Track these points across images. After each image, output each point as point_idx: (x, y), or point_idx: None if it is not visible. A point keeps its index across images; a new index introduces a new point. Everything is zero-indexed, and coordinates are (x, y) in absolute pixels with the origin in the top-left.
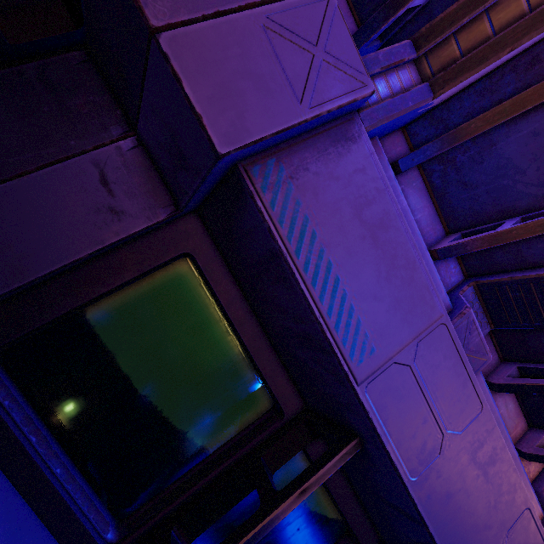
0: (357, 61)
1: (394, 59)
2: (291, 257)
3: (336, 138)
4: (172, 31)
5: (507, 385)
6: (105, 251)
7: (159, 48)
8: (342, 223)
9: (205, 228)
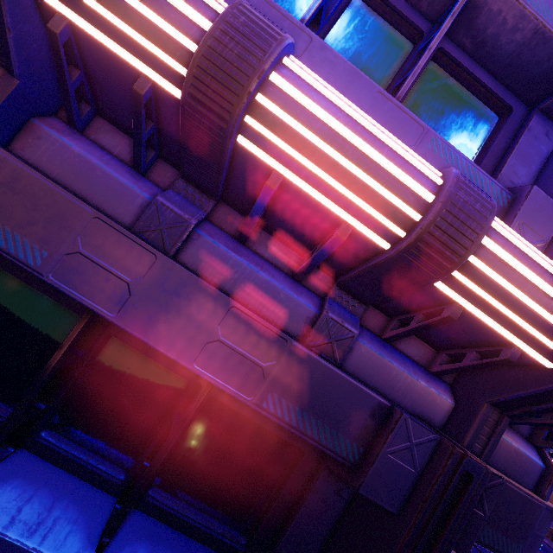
0: None
1: None
2: None
3: None
4: None
5: (240, 235)
6: None
7: None
8: None
9: None
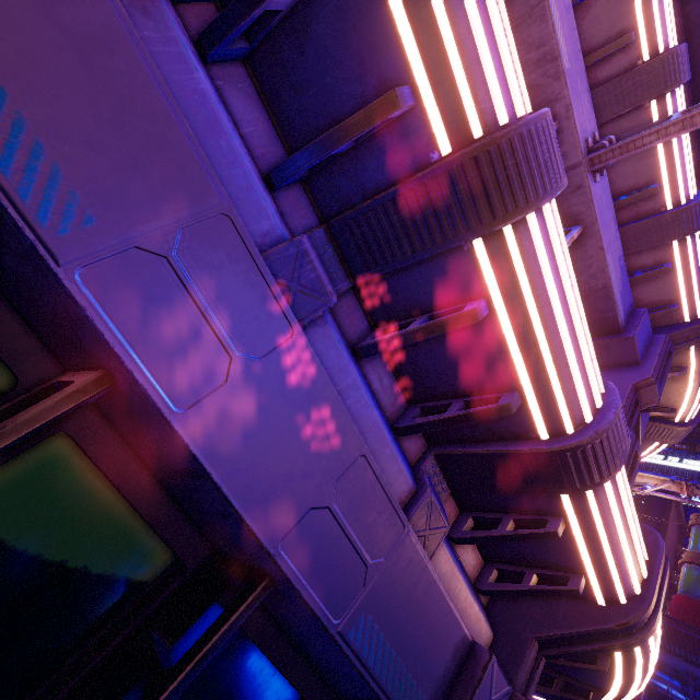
0: None
1: None
2: None
3: None
4: None
5: (369, 346)
6: None
7: None
8: (9, 9)
9: None
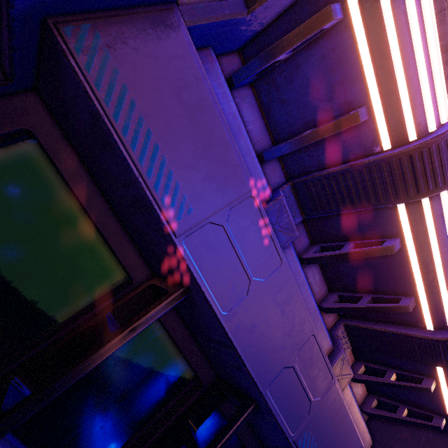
0: None
1: None
2: (109, 120)
3: (155, 22)
4: None
5: (312, 258)
6: None
7: None
8: (162, 99)
9: (46, 108)
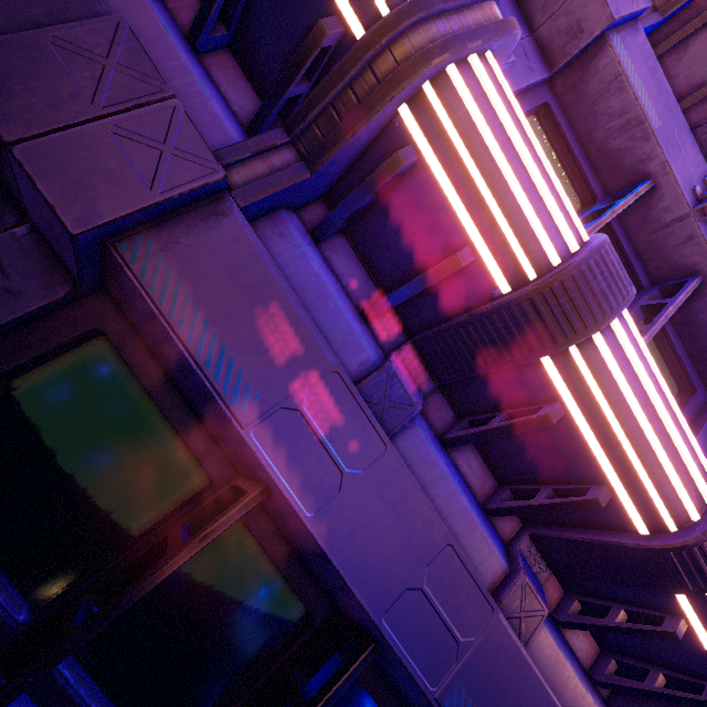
0: (207, 153)
1: (266, 144)
2: (164, 318)
3: (206, 215)
4: (24, 144)
5: (454, 438)
6: (5, 330)
7: (13, 157)
8: (218, 287)
9: (115, 304)
